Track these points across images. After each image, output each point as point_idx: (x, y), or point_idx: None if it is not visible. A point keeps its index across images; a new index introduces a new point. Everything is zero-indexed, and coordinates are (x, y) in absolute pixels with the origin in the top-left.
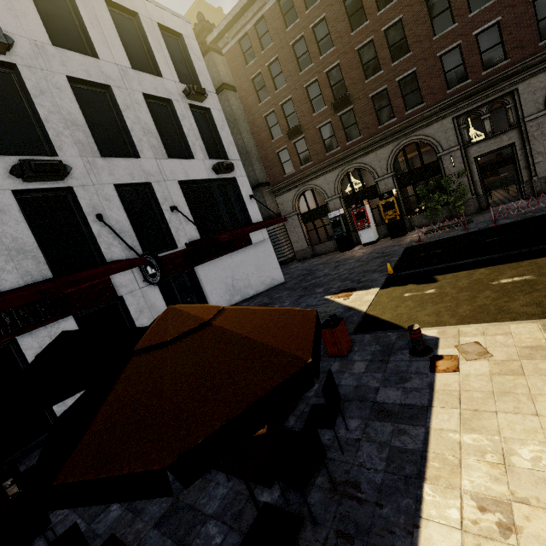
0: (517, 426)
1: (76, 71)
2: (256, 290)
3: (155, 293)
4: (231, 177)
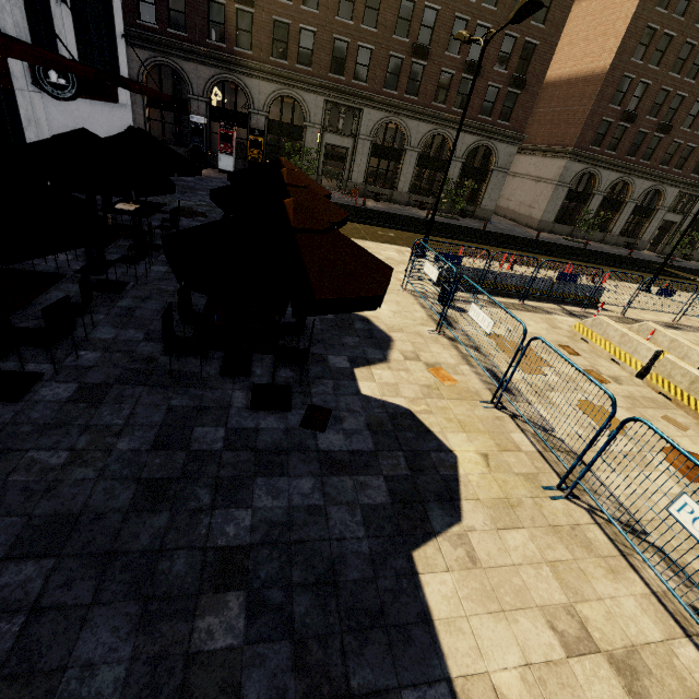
0: None
1: None
2: None
3: (41, 107)
4: None
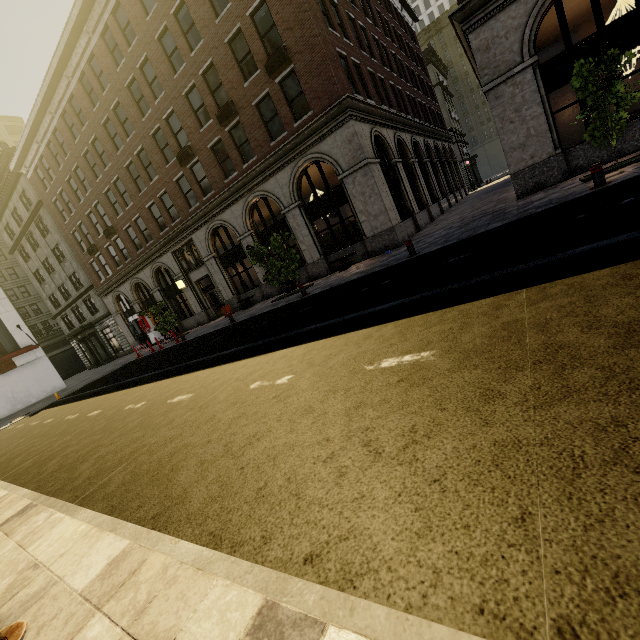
0: None
1: None
2: (38, 398)
3: None
4: None
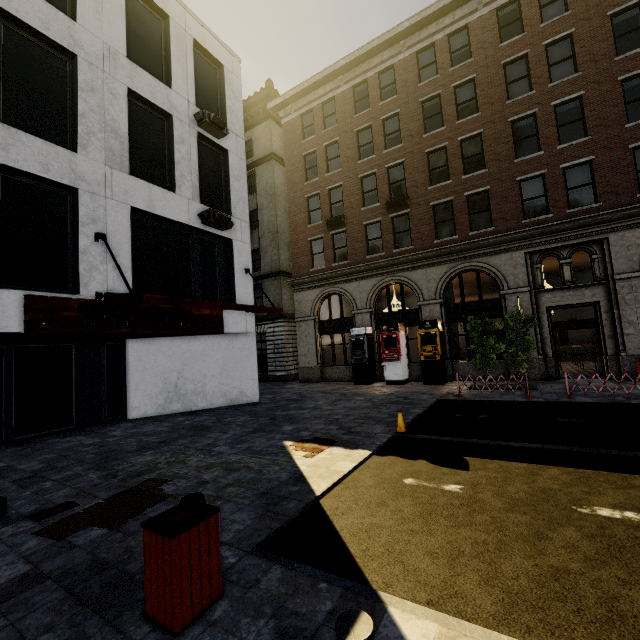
0: None
1: (24, 12)
2: (210, 402)
3: None
4: (226, 238)
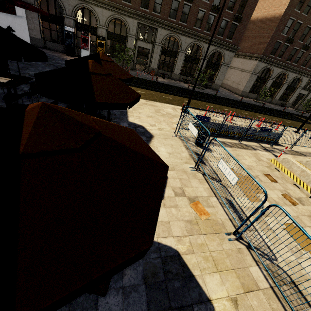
0: (141, 111)
1: None
2: None
3: None
4: None
